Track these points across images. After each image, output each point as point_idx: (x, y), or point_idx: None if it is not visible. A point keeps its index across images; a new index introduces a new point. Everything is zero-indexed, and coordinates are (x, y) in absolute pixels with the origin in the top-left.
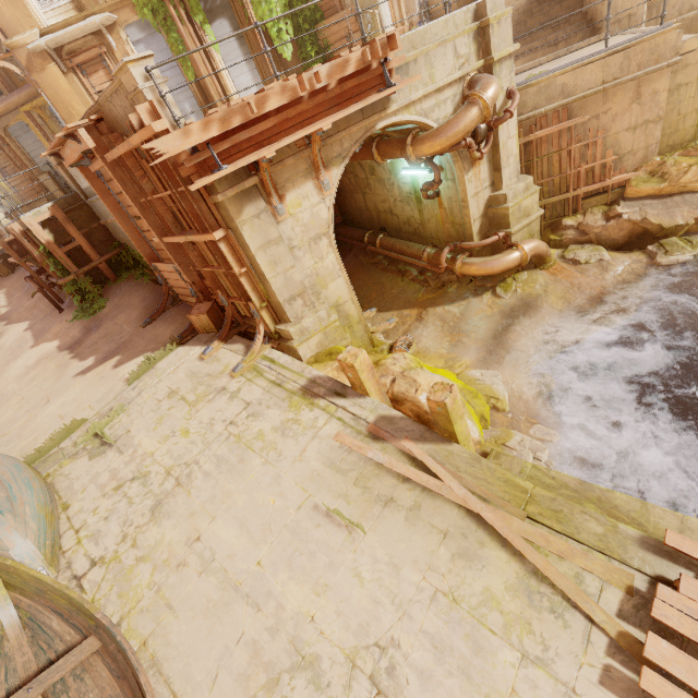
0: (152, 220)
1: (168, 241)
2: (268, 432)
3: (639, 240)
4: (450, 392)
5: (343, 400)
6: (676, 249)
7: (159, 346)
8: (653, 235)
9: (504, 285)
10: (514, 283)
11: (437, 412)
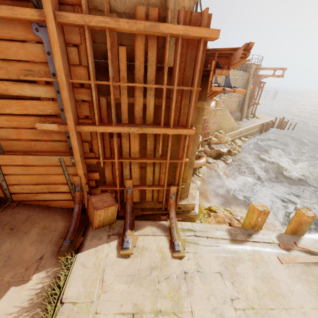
0: (72, 104)
1: (88, 130)
2: (258, 285)
3: (218, 156)
4: (310, 210)
5: (256, 237)
6: (228, 159)
7: (27, 268)
8: (221, 154)
9: (198, 171)
10: (199, 170)
11: (307, 222)
